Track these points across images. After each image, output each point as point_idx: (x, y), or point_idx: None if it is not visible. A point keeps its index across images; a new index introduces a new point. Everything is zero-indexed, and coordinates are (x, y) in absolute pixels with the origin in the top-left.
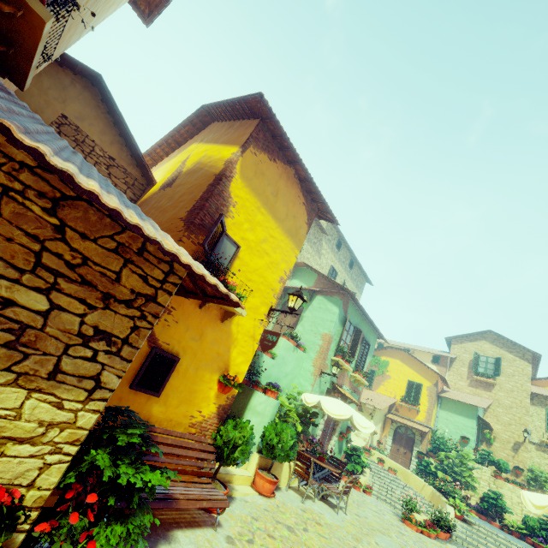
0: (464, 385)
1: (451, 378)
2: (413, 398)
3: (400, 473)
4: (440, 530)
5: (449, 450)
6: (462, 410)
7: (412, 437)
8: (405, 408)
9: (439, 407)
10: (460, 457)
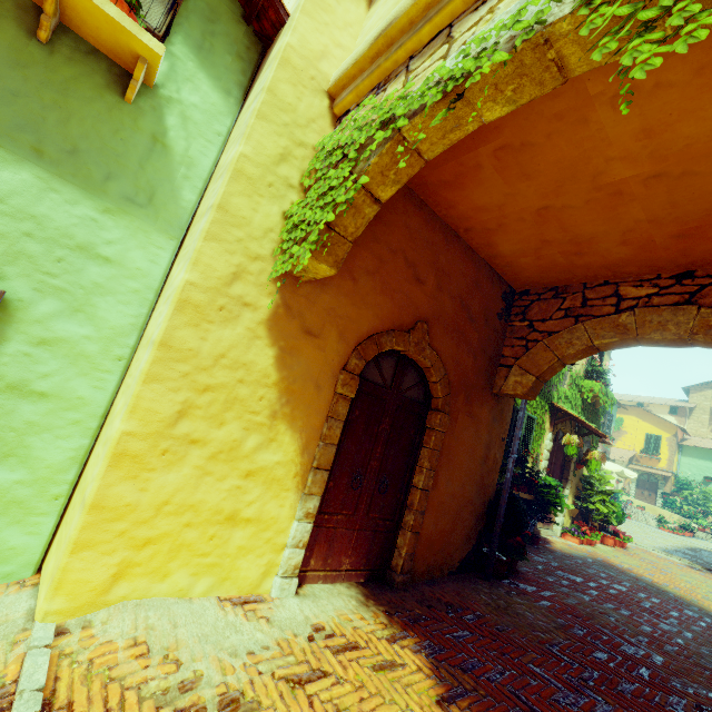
0: (706, 432)
1: (691, 426)
2: (652, 449)
3: (648, 509)
4: (686, 532)
5: (693, 489)
6: (704, 455)
7: (655, 482)
8: (645, 459)
9: (680, 454)
10: (703, 493)
